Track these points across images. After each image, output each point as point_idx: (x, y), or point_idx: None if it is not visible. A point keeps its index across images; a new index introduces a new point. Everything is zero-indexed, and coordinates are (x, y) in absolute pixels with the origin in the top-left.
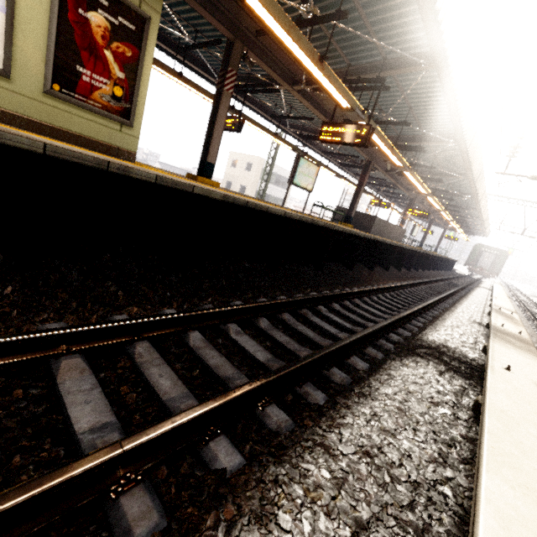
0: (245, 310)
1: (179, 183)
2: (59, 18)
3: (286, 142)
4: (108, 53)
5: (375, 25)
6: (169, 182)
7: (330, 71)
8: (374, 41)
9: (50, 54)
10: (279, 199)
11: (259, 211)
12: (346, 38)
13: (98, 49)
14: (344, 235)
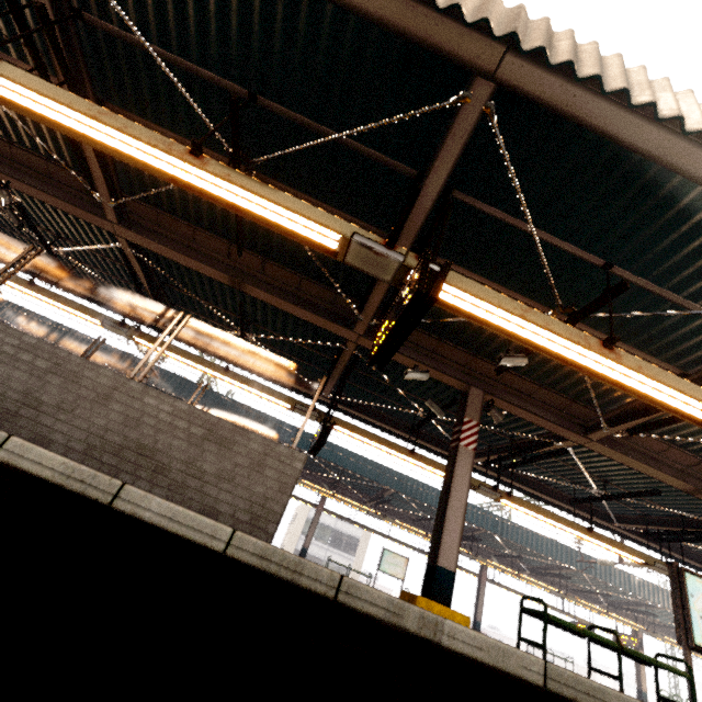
0: None
1: None
2: None
3: None
4: None
5: None
6: None
7: None
8: None
9: None
10: (343, 570)
11: None
12: None
13: None
14: None
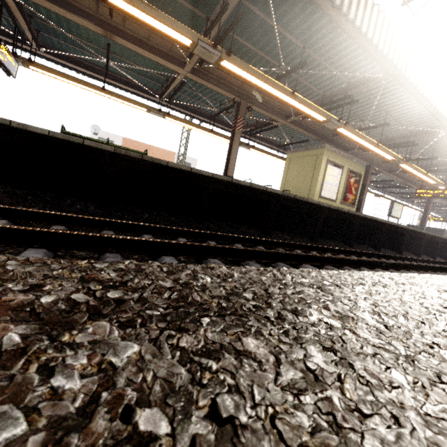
0: (439, 262)
1: (405, 226)
2: (345, 183)
3: (372, 192)
4: (352, 188)
5: (445, 153)
6: (404, 226)
7: (428, 175)
8: (446, 160)
9: (343, 193)
10: None
11: (417, 232)
12: (427, 157)
13: (351, 188)
14: (444, 240)
